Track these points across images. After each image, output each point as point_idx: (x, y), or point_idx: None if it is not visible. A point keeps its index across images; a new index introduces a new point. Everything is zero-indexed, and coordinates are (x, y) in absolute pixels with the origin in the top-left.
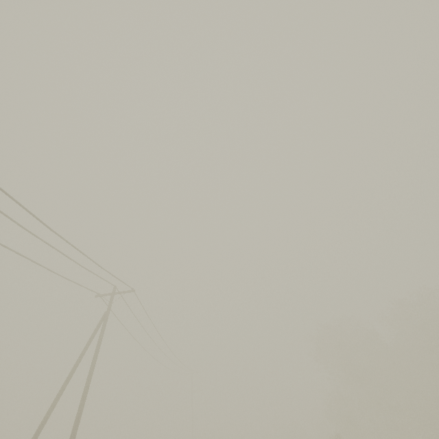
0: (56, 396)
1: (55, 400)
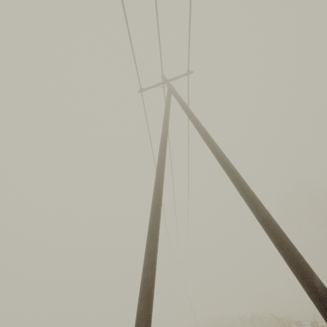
0: (158, 163)
1: (159, 167)
